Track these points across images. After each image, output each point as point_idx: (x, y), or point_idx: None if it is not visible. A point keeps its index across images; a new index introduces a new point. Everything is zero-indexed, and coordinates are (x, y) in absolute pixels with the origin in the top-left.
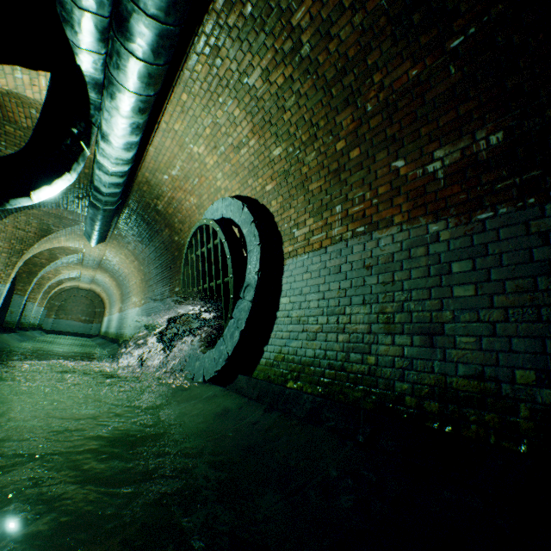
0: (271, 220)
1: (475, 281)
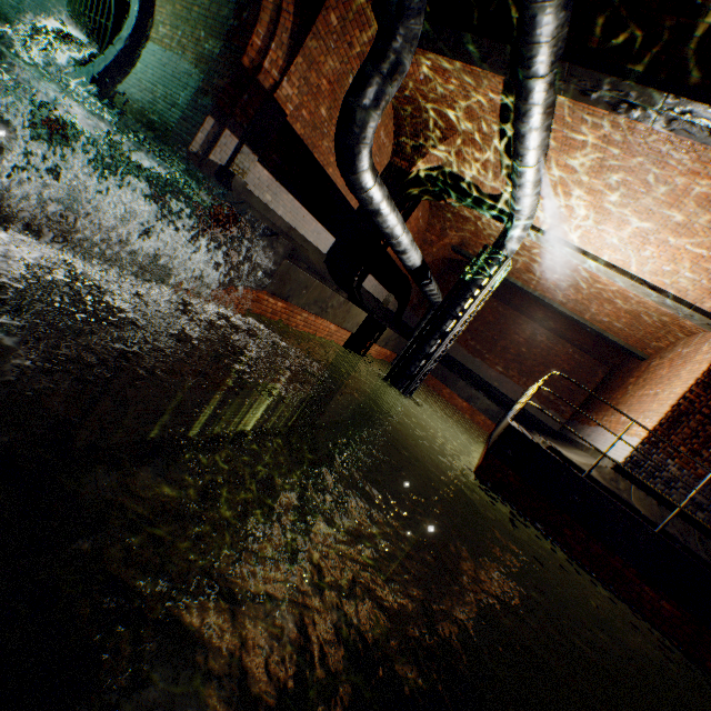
0: (154, 6)
1: (189, 97)
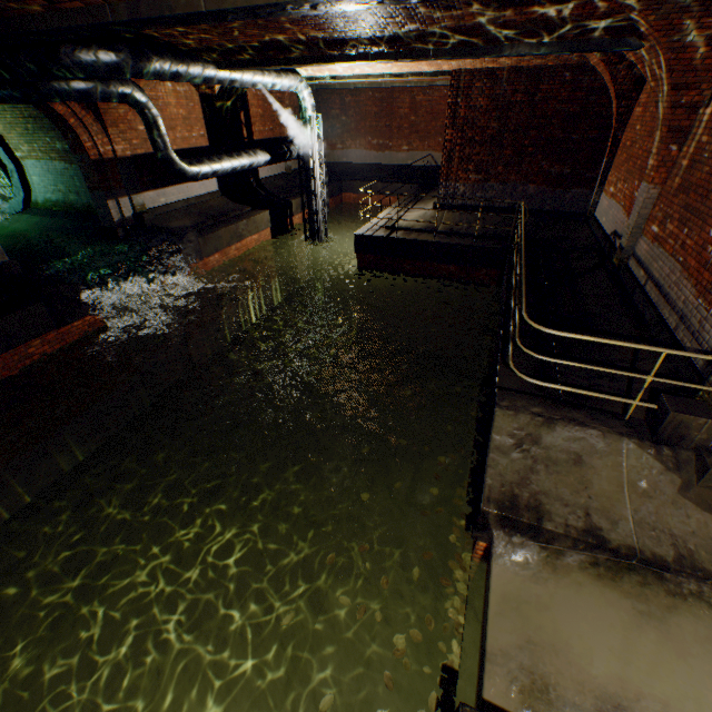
0: (4, 135)
1: (80, 183)
